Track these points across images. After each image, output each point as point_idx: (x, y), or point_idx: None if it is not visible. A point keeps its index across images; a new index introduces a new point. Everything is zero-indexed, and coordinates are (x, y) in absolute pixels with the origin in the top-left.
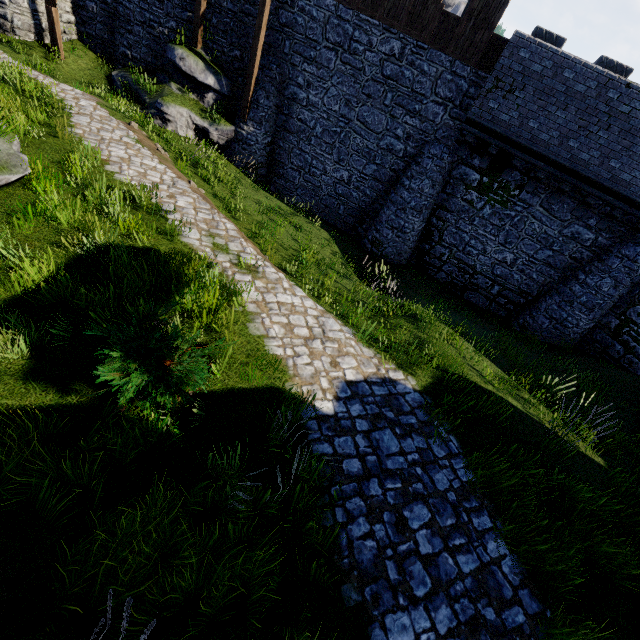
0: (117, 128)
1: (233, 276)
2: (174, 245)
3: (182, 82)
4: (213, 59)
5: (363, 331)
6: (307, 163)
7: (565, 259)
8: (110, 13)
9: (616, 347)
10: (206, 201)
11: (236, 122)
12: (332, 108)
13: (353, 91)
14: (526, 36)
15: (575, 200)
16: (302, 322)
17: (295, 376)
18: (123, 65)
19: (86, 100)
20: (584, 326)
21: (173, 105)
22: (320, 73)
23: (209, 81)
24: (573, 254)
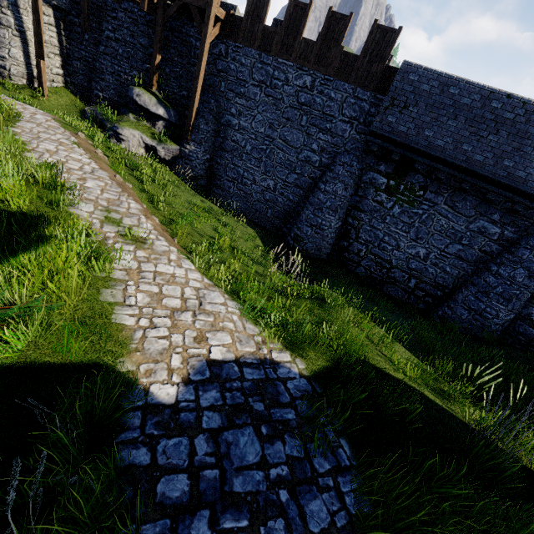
0: (60, 133)
1: (113, 245)
2: (56, 213)
3: (139, 113)
4: (165, 97)
5: (255, 308)
6: (240, 175)
7: (475, 252)
8: (90, 68)
9: None
10: (119, 186)
11: (181, 143)
12: (259, 130)
13: (275, 116)
14: (413, 63)
15: (476, 198)
16: (177, 292)
17: (137, 351)
18: (96, 104)
19: (43, 115)
20: (504, 317)
21: (127, 128)
22: (248, 104)
23: (159, 112)
24: (482, 247)
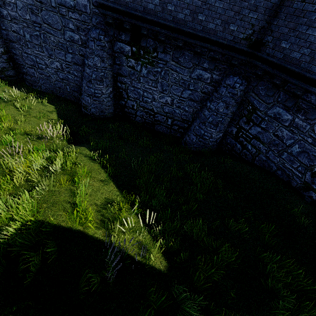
0: None
1: None
2: None
3: None
4: None
5: None
6: (34, 61)
7: (199, 94)
8: None
9: (237, 146)
10: None
11: None
12: (26, 17)
13: (30, 1)
14: None
15: (191, 51)
16: None
17: None
18: None
19: None
20: (216, 136)
21: None
22: None
23: None
24: (203, 90)
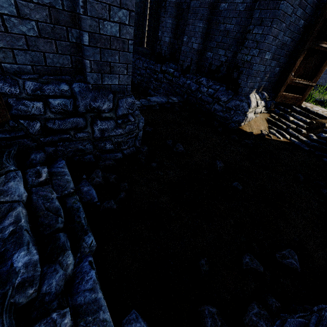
0: None
1: None
2: None
3: None
4: None
5: None
6: None
7: None
8: None
9: None
10: None
11: None
12: None
13: None
14: None
15: None
16: None
17: None
18: None
19: None
20: None
21: None
22: None
23: None
24: None
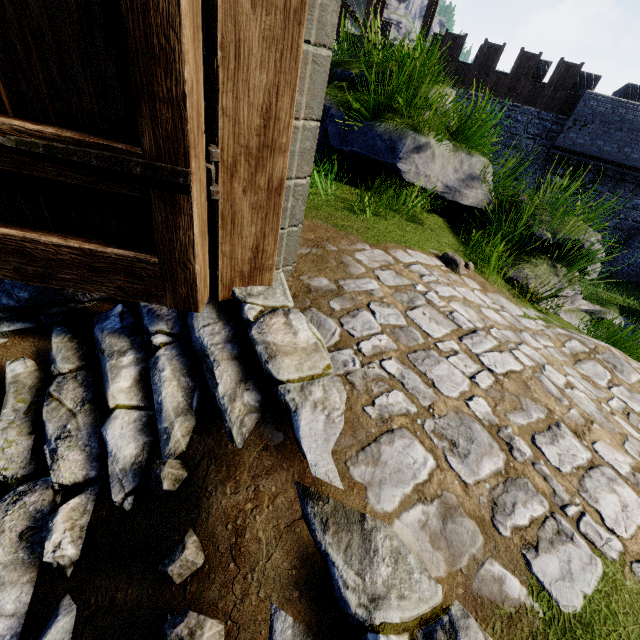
0: None
1: None
2: None
3: None
4: None
5: None
6: None
7: (629, 223)
8: None
9: None
10: None
11: None
12: None
13: None
14: (593, 93)
15: (633, 184)
16: None
17: None
18: None
19: None
20: None
21: None
22: None
23: None
24: (634, 219)
